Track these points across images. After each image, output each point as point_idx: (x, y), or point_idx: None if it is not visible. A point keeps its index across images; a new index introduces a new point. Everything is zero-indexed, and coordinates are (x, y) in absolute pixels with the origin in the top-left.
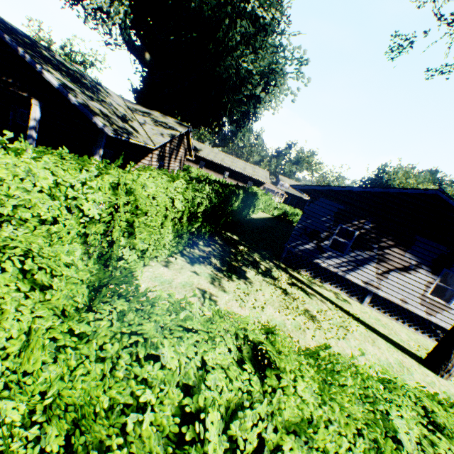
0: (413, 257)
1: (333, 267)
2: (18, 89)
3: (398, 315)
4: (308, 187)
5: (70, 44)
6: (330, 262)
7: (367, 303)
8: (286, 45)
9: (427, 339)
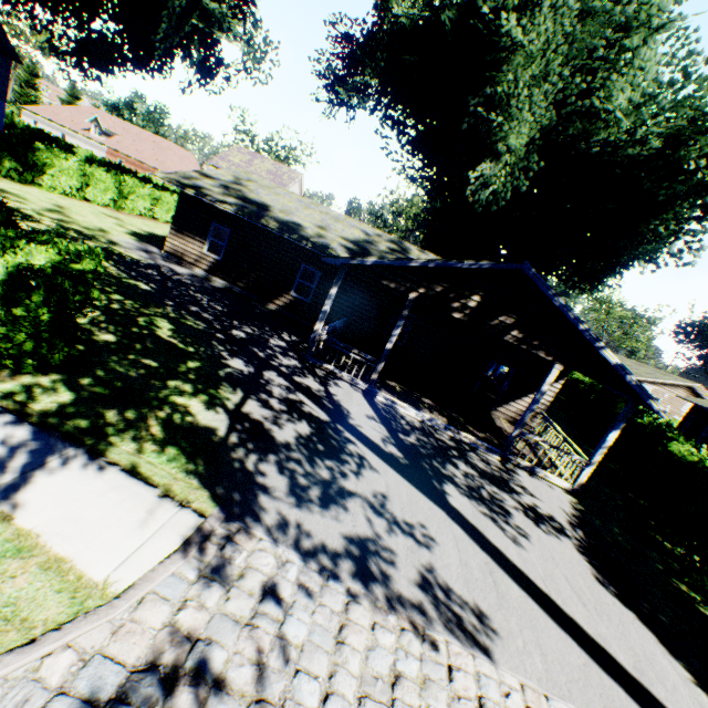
0: None
1: None
2: (541, 352)
3: None
4: None
5: (280, 138)
6: None
7: None
8: None
9: None
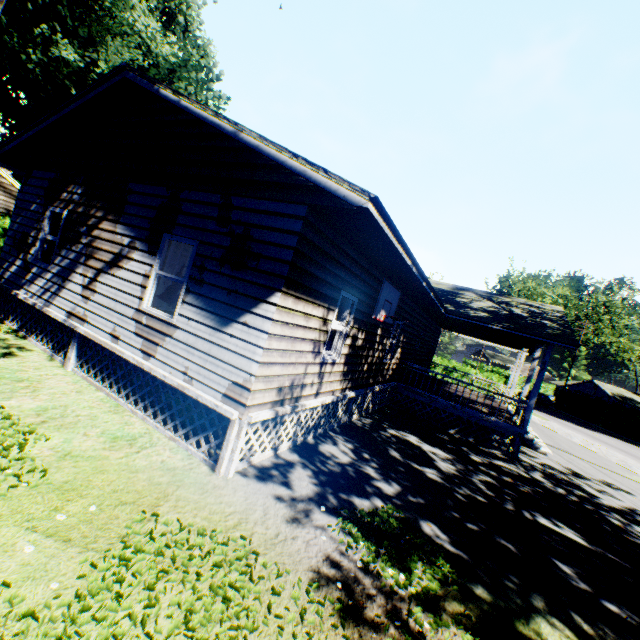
0: (127, 229)
1: (37, 298)
2: None
3: (113, 376)
4: (2, 151)
5: None
6: (35, 287)
7: (71, 361)
8: (191, 60)
9: (150, 425)
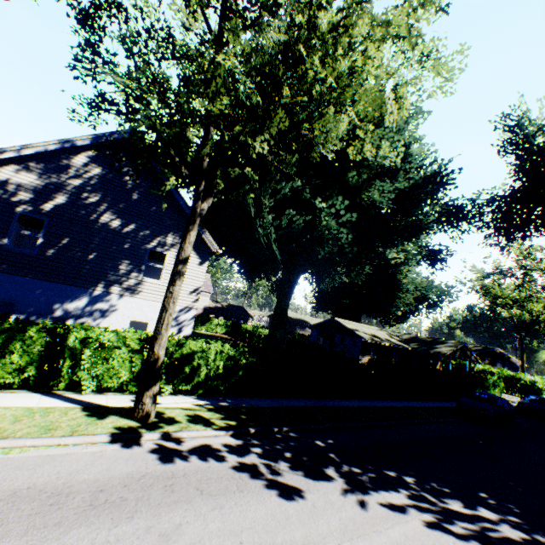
0: (497, 365)
1: None
2: (465, 358)
3: None
4: None
5: None
6: None
7: None
8: None
9: None
